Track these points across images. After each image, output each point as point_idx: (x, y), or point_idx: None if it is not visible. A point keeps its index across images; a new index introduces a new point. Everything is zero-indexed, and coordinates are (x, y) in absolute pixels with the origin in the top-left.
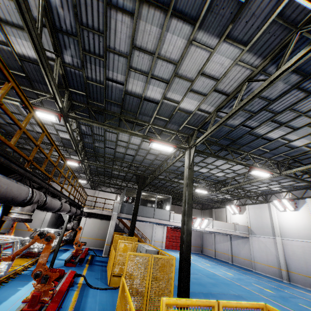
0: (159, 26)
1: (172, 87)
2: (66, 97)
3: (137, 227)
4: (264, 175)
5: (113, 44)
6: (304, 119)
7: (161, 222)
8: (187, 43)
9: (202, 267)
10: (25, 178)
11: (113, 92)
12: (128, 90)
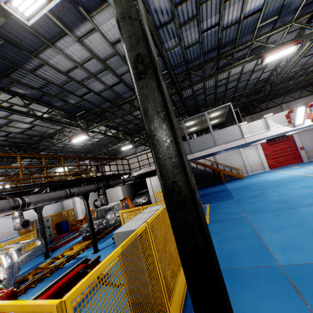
0: None
1: None
2: None
3: (219, 161)
4: None
5: None
6: None
7: (230, 146)
8: None
9: None
10: None
11: None
12: None
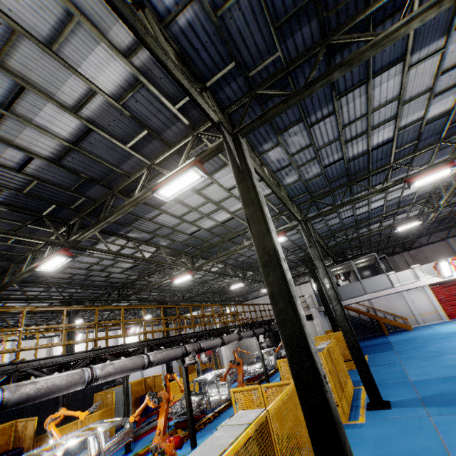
0: (176, 204)
1: (227, 207)
2: (185, 258)
3: (377, 307)
4: (443, 174)
5: (171, 224)
6: (382, 109)
7: (381, 295)
8: (198, 195)
9: None
10: (183, 339)
11: (202, 235)
12: (207, 228)
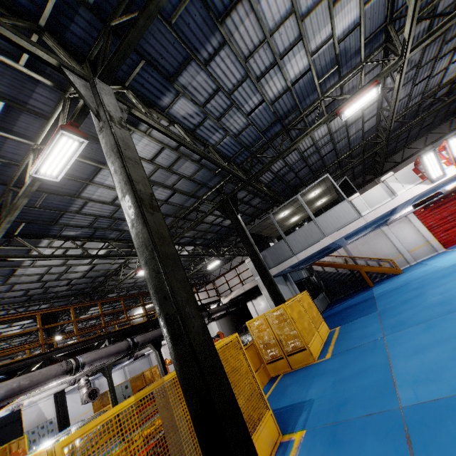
0: None
1: None
2: None
3: (356, 254)
4: None
5: None
6: None
7: (346, 232)
8: None
9: None
10: None
11: None
12: None
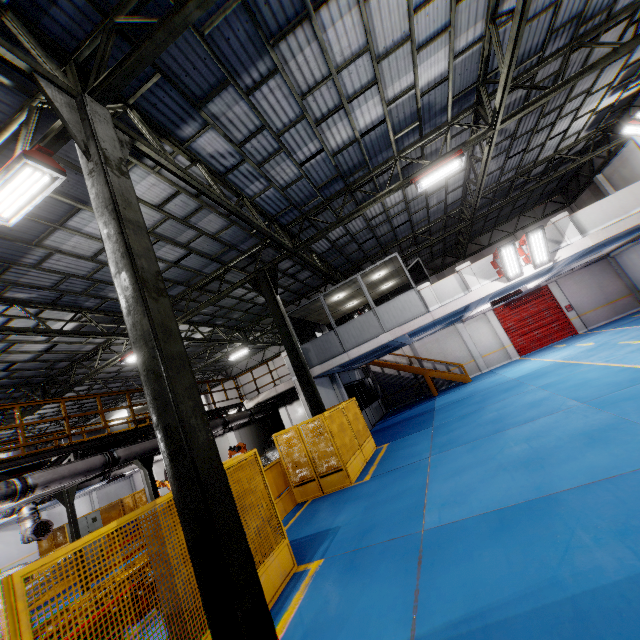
0: None
1: None
2: None
3: (423, 354)
4: None
5: None
6: None
7: (409, 329)
8: None
9: (601, 369)
10: None
11: None
12: None
